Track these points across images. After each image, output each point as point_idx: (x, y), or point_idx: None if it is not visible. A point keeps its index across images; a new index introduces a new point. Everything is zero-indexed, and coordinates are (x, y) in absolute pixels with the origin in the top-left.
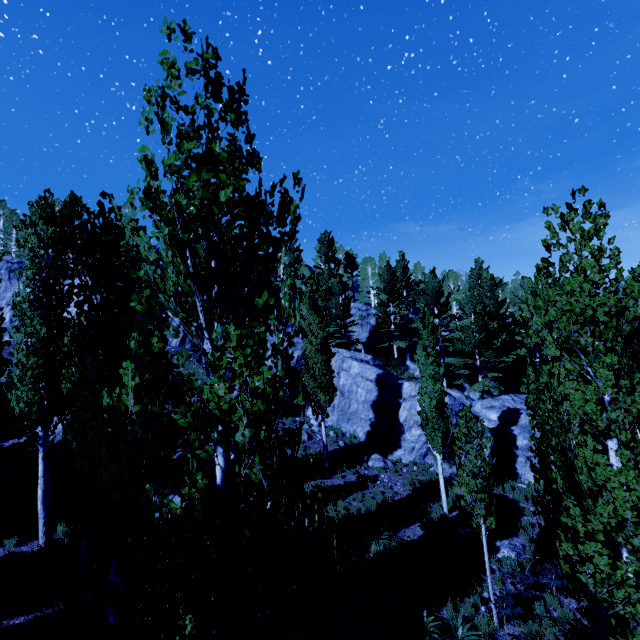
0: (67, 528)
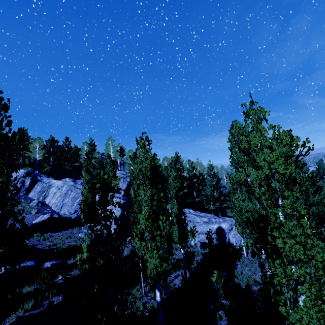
0: None
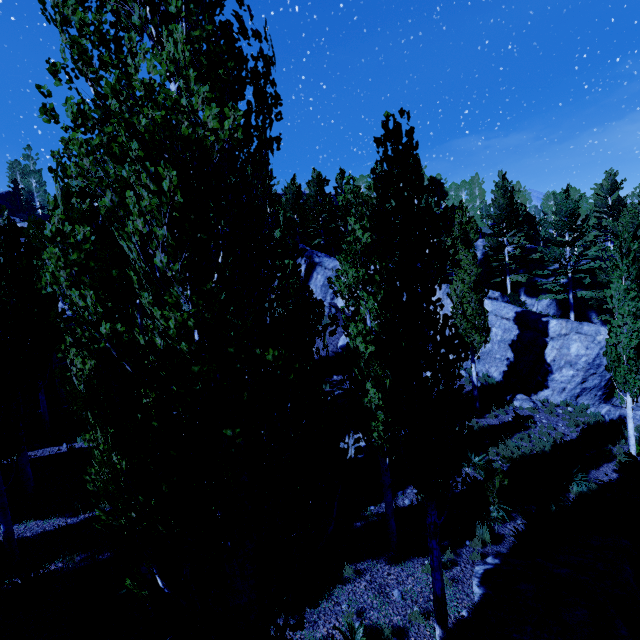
0: None
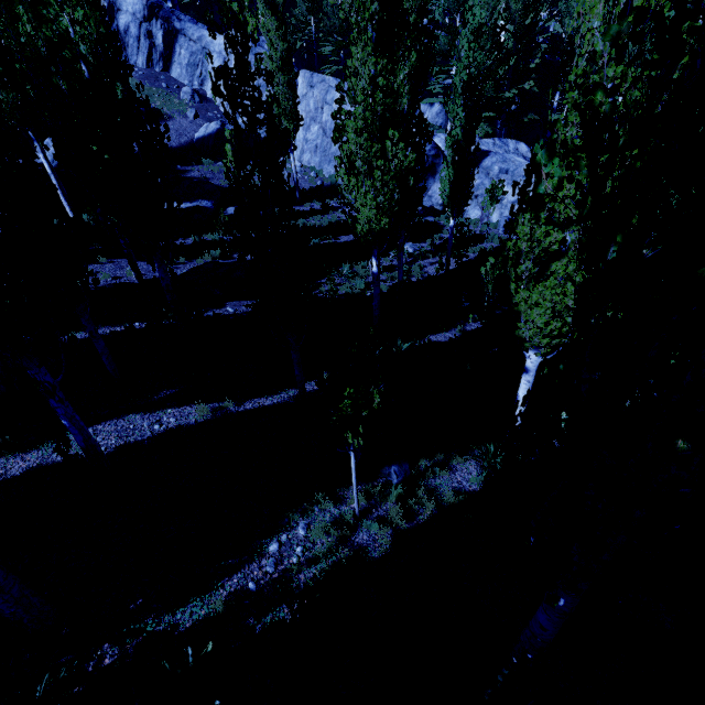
0: (90, 218)
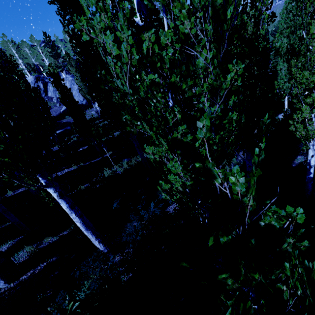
0: None
